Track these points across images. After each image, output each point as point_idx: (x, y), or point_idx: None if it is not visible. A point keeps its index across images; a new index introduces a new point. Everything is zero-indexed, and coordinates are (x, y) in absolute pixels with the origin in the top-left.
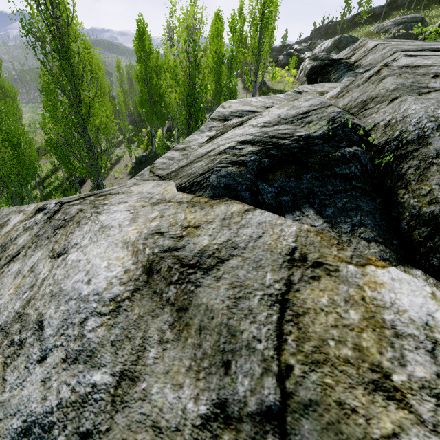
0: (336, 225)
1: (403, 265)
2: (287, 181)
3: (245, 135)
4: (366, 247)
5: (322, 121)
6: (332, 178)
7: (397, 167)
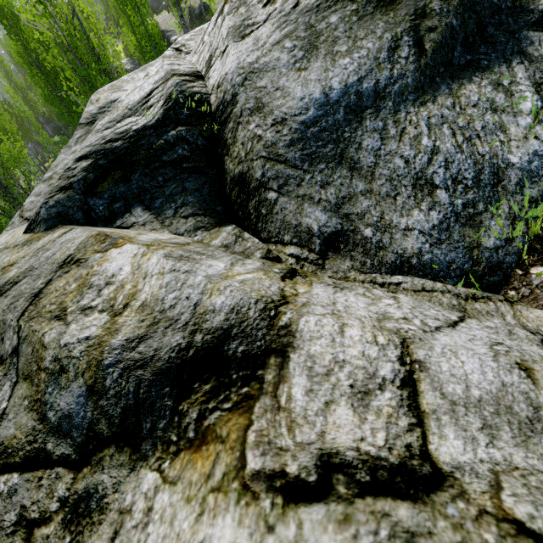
0: (162, 214)
1: (220, 226)
2: (116, 188)
3: (85, 147)
4: (184, 223)
5: (161, 102)
6: (161, 168)
7: (223, 134)
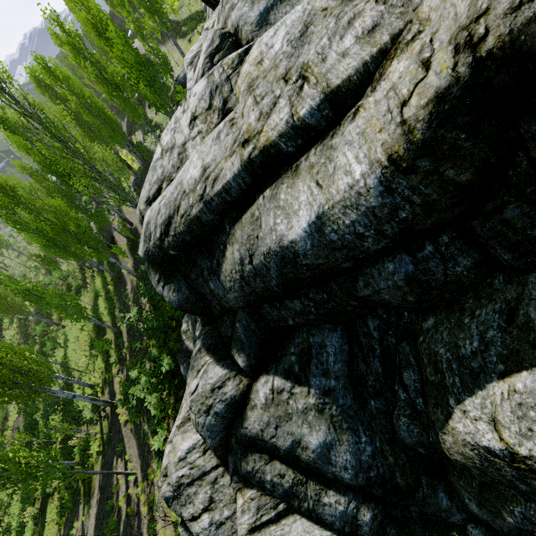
0: None
1: None
2: (218, 59)
3: (203, 59)
4: None
5: (217, 38)
6: (227, 51)
7: (238, 37)
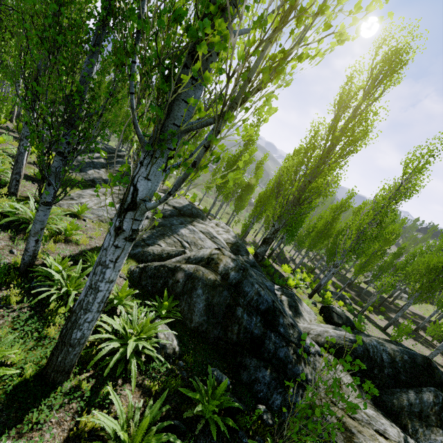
0: None
1: None
2: None
3: None
4: None
5: None
6: None
7: None
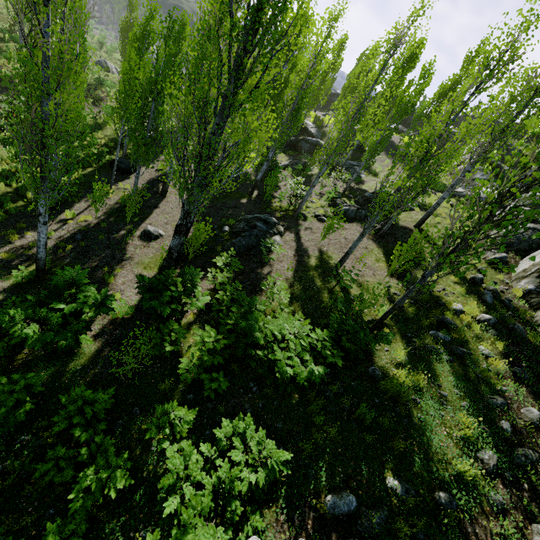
0: None
1: None
2: None
3: None
4: None
5: None
6: None
7: None
